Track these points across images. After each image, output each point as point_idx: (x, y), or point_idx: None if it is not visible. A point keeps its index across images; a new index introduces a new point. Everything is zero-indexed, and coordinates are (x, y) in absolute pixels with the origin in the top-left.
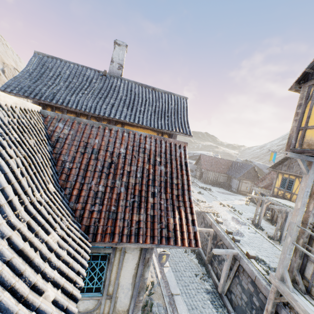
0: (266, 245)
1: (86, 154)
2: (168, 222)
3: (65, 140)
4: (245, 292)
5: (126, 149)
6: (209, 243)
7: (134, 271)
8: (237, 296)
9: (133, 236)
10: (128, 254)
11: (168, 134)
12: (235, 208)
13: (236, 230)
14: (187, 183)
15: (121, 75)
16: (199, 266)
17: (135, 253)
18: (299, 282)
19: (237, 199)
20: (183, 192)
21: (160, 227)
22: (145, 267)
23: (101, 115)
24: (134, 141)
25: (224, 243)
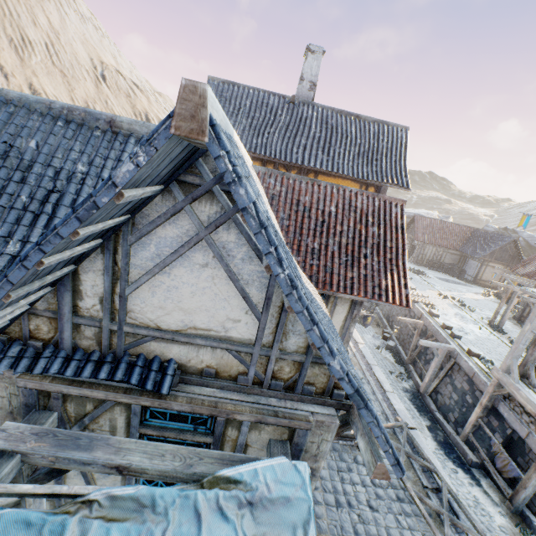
0: (503, 350)
1: (299, 212)
2: (379, 282)
3: (279, 198)
4: (457, 391)
5: (336, 208)
6: (415, 339)
7: (341, 323)
8: (445, 395)
9: (348, 288)
10: (338, 307)
11: (374, 186)
12: (464, 302)
13: (459, 328)
14: (401, 248)
15: (312, 99)
16: (396, 366)
17: (345, 307)
18: (530, 376)
19: (471, 292)
20: (396, 256)
21: (372, 285)
22: (352, 322)
23: (293, 163)
24: (344, 198)
25: (438, 339)
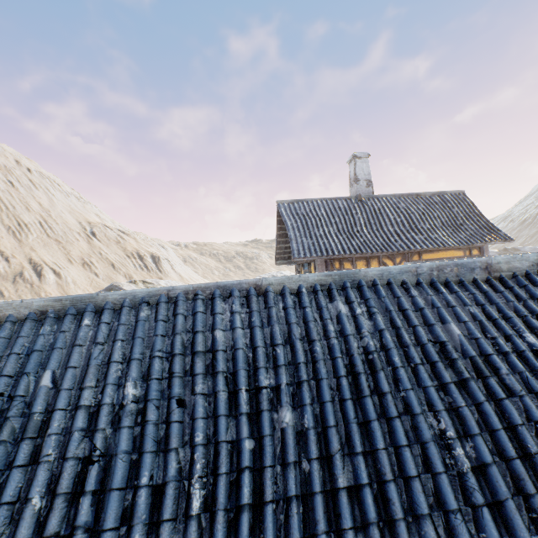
0: None
1: None
2: None
3: None
4: None
5: None
6: None
7: None
8: None
9: None
10: None
11: (476, 247)
12: None
13: None
14: None
15: (372, 192)
16: None
17: None
18: None
19: None
20: None
21: None
22: None
23: (401, 251)
24: None
25: None
